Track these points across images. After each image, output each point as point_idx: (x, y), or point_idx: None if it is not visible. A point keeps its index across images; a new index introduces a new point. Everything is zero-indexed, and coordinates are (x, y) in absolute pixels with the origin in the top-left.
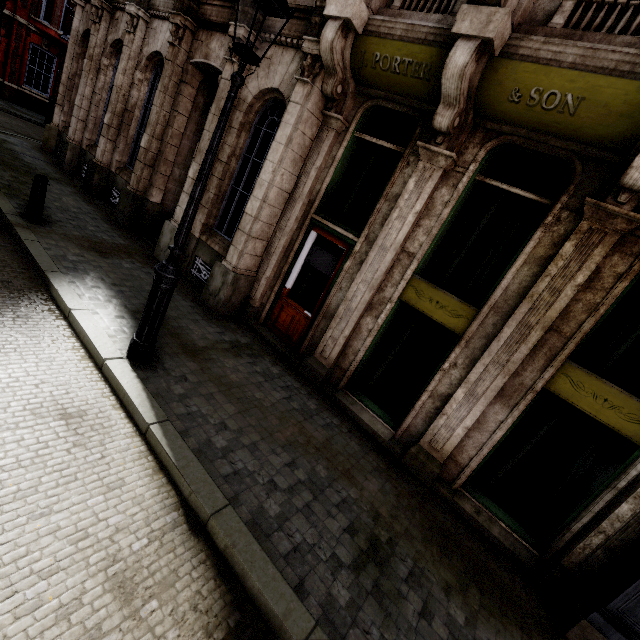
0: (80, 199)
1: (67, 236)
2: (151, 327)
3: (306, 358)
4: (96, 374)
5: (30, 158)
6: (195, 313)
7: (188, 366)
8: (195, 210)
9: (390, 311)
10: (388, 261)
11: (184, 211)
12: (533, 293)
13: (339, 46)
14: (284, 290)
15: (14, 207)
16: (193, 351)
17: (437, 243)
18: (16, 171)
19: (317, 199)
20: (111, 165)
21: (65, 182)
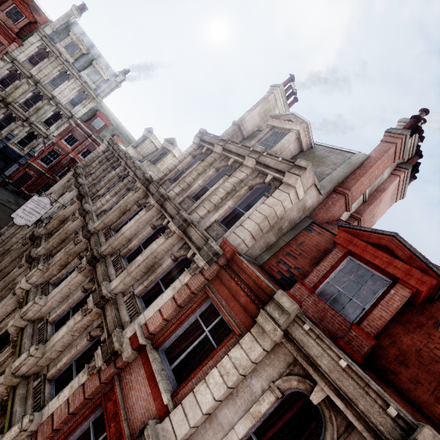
0: None
1: None
2: None
3: None
4: None
5: None
6: None
7: None
8: None
9: None
10: None
11: None
12: None
13: (20, 291)
14: None
15: None
16: None
17: None
18: None
19: (0, 333)
20: None
21: None
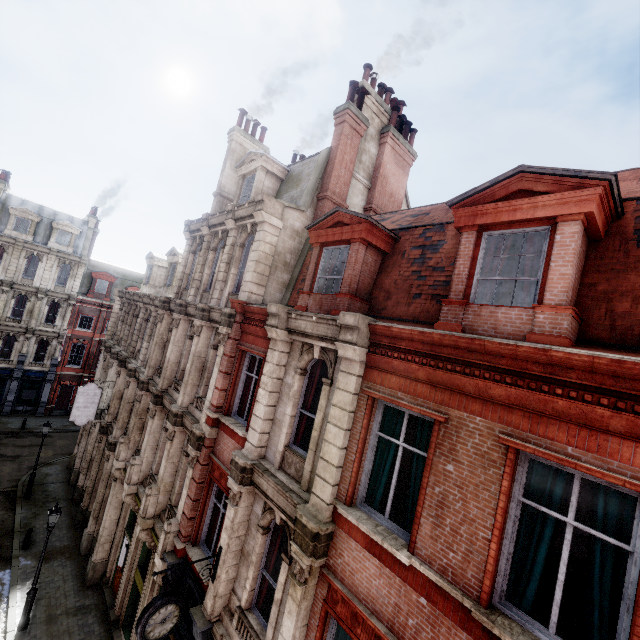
0: (63, 512)
1: (36, 553)
2: (25, 615)
3: (110, 610)
4: (3, 639)
5: (54, 485)
6: (72, 589)
7: (42, 628)
8: (39, 570)
9: (133, 583)
10: (131, 559)
11: (36, 571)
12: (147, 580)
13: (118, 473)
14: (117, 567)
15: (20, 542)
16: (51, 618)
17: (146, 549)
18: (38, 506)
19: (126, 521)
20: (84, 485)
21: (63, 498)
